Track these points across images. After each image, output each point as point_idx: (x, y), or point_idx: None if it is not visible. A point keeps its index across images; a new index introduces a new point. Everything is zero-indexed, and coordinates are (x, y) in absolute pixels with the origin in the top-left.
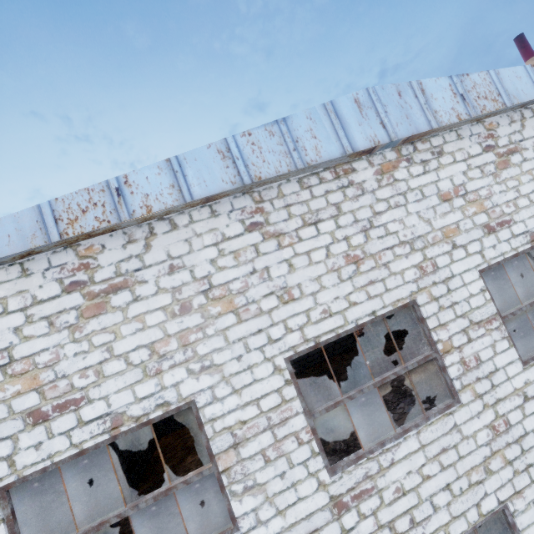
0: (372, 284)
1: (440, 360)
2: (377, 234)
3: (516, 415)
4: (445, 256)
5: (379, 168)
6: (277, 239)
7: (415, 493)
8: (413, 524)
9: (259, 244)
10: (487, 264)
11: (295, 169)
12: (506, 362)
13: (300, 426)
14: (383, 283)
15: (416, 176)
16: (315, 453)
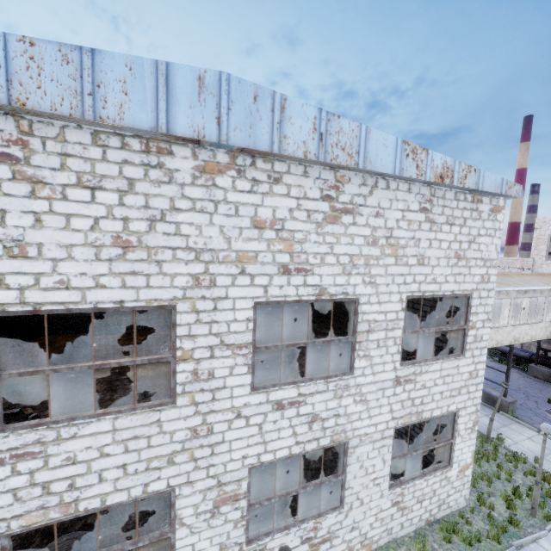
0: (134, 275)
1: (173, 365)
2: (165, 229)
3: (223, 426)
4: (229, 278)
5: (202, 164)
6: (33, 185)
7: (87, 465)
8: (71, 488)
9: (4, 180)
10: (266, 300)
11: (81, 117)
12: (237, 384)
13: None
14: (147, 278)
15: (240, 191)
16: None
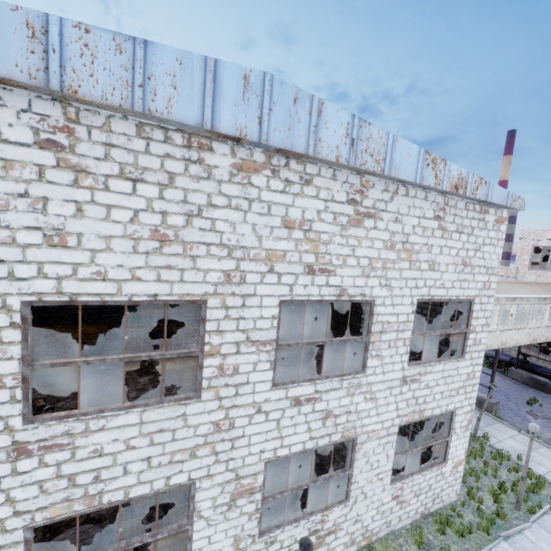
0: (169, 269)
1: (201, 359)
2: (201, 224)
3: (244, 421)
4: (258, 275)
5: (240, 162)
6: (76, 174)
7: (113, 457)
8: (96, 480)
9: (48, 167)
10: (291, 298)
11: (130, 109)
12: (260, 380)
13: (9, 371)
14: (181, 273)
15: (273, 191)
16: (16, 400)
